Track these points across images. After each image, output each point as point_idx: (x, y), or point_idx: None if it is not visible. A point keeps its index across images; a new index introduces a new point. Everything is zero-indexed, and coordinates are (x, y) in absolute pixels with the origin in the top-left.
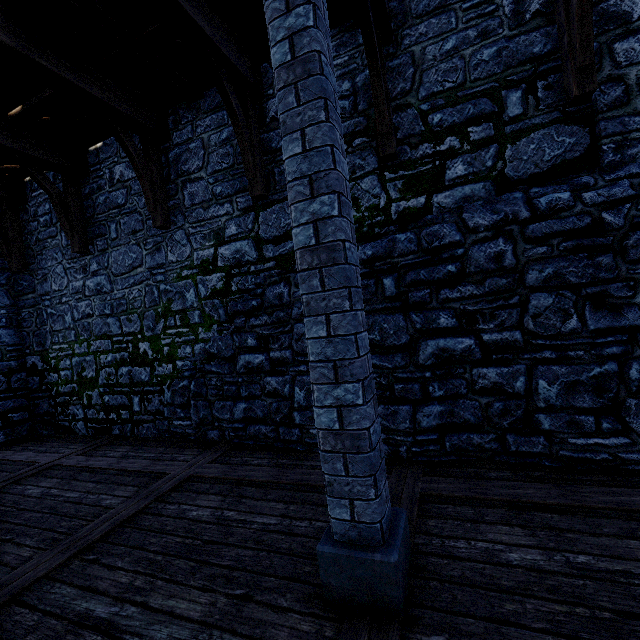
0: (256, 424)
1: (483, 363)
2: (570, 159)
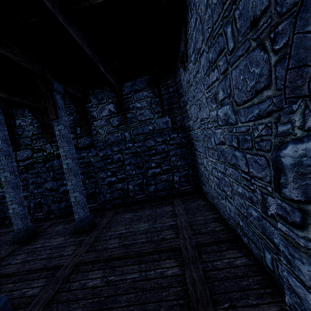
0: None
1: None
2: (91, 144)
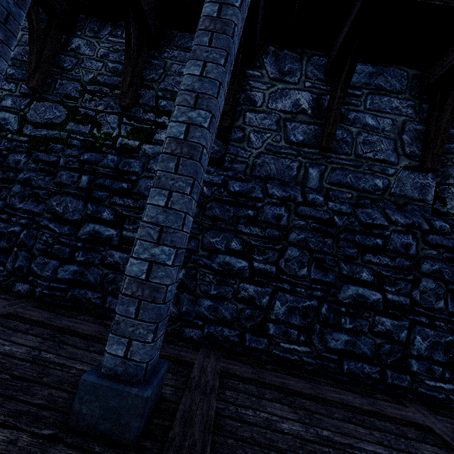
0: None
1: (118, 249)
2: (213, 157)
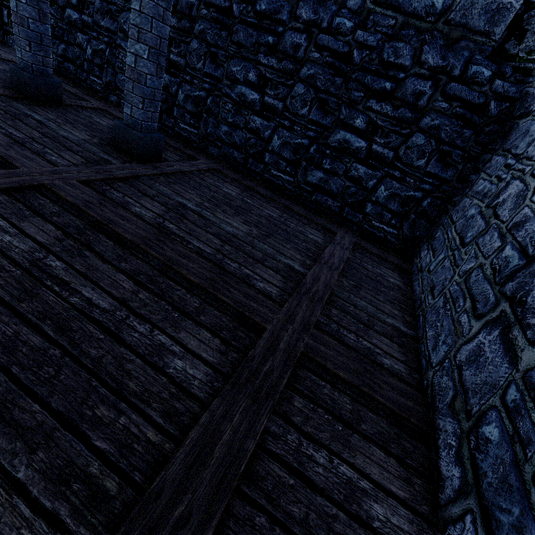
0: (69, 63)
1: (169, 73)
2: None
